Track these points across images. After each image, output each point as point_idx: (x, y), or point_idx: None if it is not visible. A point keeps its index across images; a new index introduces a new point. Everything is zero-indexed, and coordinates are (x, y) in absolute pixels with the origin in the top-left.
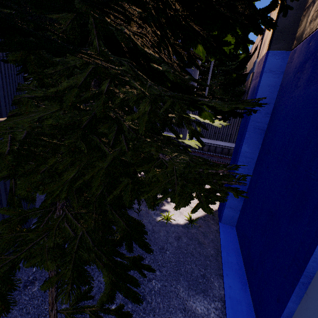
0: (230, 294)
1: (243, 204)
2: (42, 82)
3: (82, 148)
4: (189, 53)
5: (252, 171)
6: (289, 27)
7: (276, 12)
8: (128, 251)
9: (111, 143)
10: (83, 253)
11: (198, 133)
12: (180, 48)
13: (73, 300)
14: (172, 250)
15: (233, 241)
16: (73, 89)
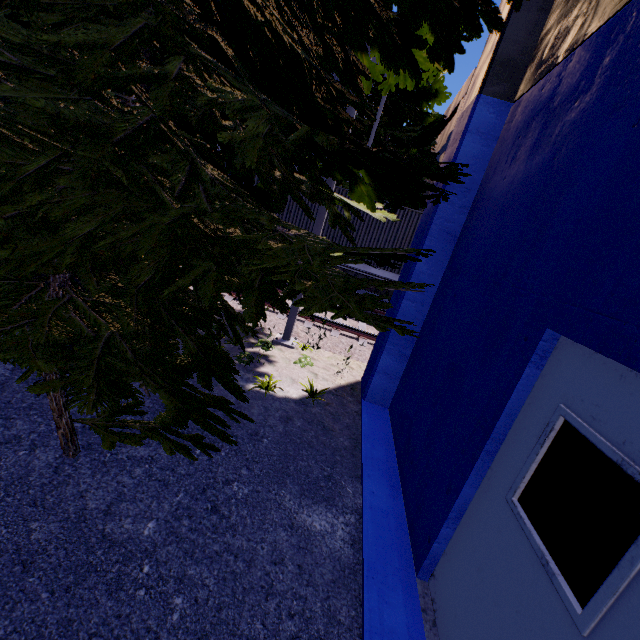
0: (372, 503)
1: (406, 367)
2: (25, 7)
3: (118, 173)
4: (347, 60)
5: (428, 308)
6: (516, 60)
7: None
8: (203, 386)
9: (176, 192)
10: (116, 361)
11: (346, 222)
12: (332, 40)
13: (105, 412)
14: (274, 437)
15: (383, 428)
16: (99, 50)
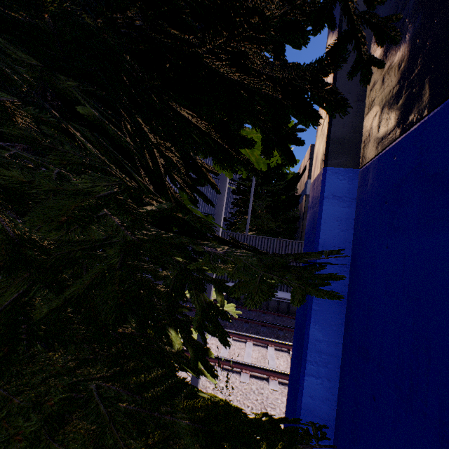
0: None
1: None
2: None
3: None
4: (195, 163)
5: (337, 383)
6: (350, 137)
7: (325, 119)
8: None
9: None
10: None
11: (217, 311)
12: (169, 152)
13: None
14: None
15: None
16: None
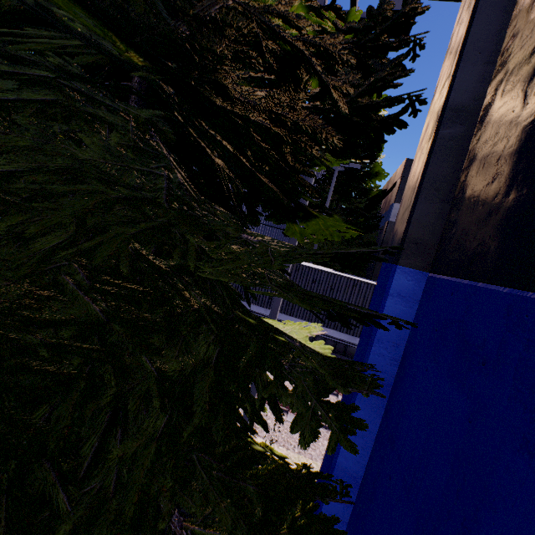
0: None
1: (352, 515)
2: None
3: None
4: None
5: (369, 452)
6: (426, 238)
7: (407, 210)
8: None
9: (83, 469)
10: None
11: None
12: None
13: None
14: None
15: None
16: None
